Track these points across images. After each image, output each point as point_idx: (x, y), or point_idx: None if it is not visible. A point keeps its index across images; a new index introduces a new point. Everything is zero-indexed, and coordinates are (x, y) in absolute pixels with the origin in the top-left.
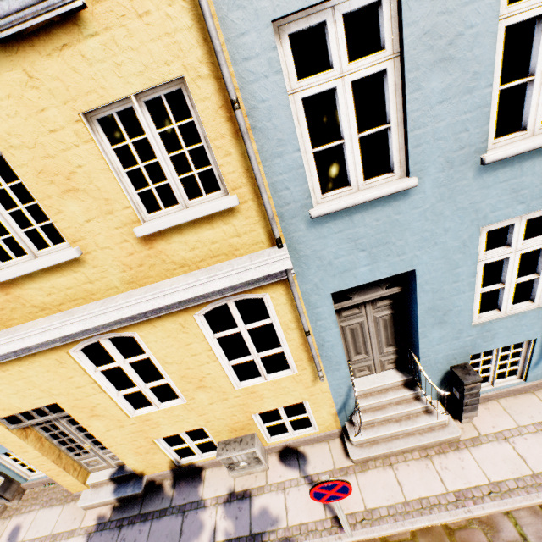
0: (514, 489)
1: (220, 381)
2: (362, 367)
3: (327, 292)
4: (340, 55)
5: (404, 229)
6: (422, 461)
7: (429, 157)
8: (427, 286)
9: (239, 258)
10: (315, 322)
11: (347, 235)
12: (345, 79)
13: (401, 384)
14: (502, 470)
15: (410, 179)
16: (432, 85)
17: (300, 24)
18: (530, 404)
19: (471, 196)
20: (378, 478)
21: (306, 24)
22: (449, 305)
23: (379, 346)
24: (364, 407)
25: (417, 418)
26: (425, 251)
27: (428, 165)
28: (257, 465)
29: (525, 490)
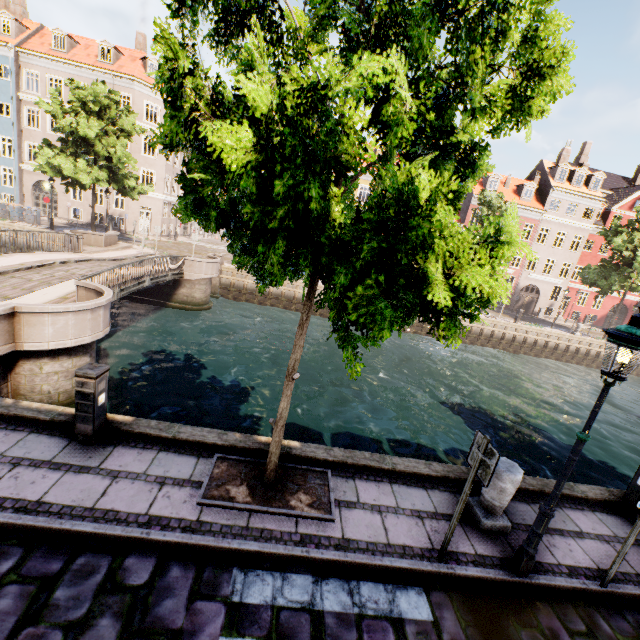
0: None
1: None
2: None
3: None
4: None
5: None
6: None
7: None
8: None
9: None
10: None
11: None
12: None
13: None
14: None
15: None
16: None
17: None
18: None
19: None
20: None
21: None
22: None
23: None
24: None
25: None
26: None
27: None
28: None
29: None
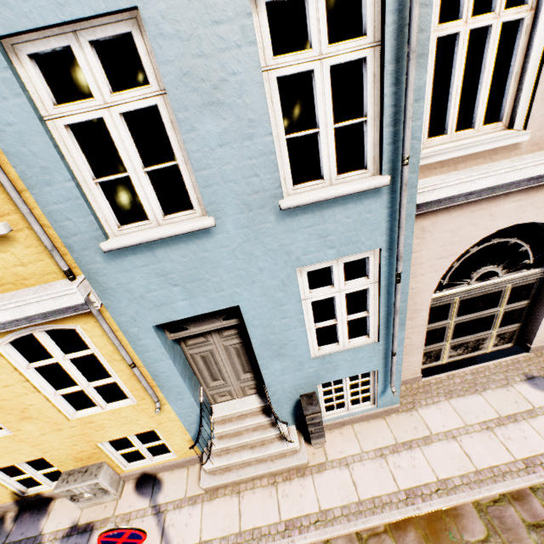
0: (338, 517)
1: (48, 412)
2: (221, 392)
3: (148, 325)
4: (98, 84)
5: (216, 266)
6: (268, 489)
7: (224, 199)
8: (256, 321)
9: (29, 289)
10: (143, 353)
11: (154, 269)
12: (112, 110)
13: (260, 410)
14: (334, 497)
15: (207, 218)
16: (207, 128)
17: (39, 45)
18: (378, 429)
19: (278, 238)
20: (222, 507)
21: (48, 46)
22: (283, 339)
23: (236, 373)
24: (221, 434)
25: (271, 445)
26: (245, 289)
27: (224, 206)
28: (106, 495)
29: (347, 518)
